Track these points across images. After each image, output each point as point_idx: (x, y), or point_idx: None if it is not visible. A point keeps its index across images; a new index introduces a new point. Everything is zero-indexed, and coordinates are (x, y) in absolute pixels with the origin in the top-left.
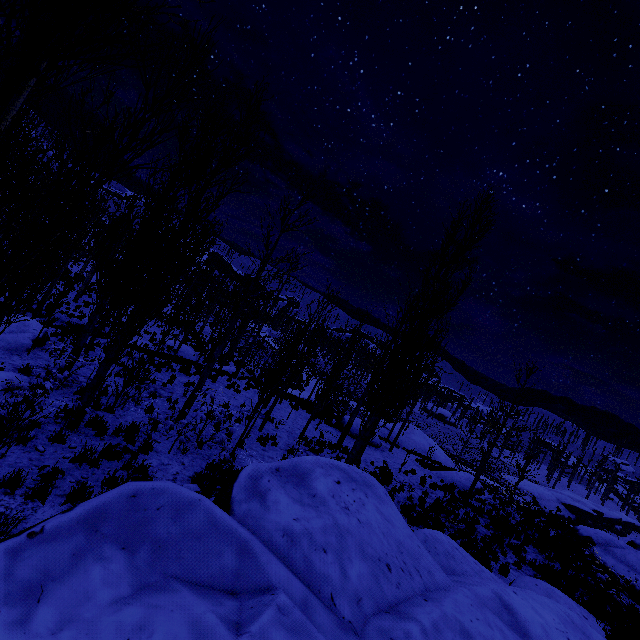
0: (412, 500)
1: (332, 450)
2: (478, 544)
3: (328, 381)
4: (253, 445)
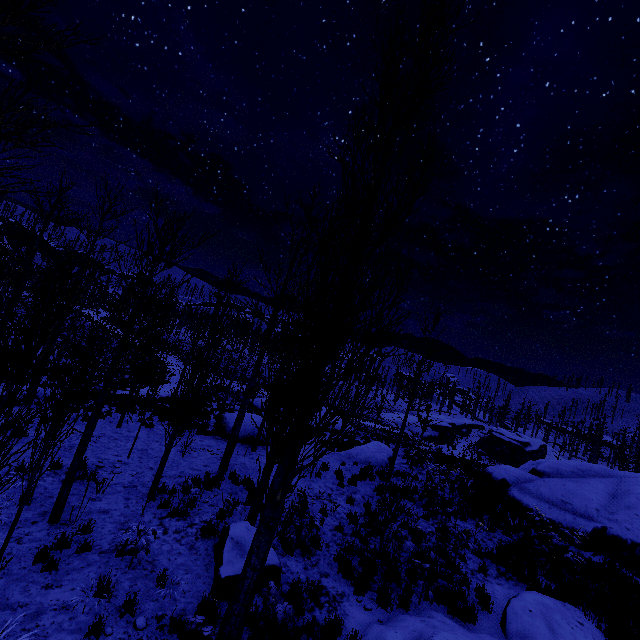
0: (343, 529)
1: (212, 489)
2: (437, 564)
3: (188, 386)
4: (16, 587)
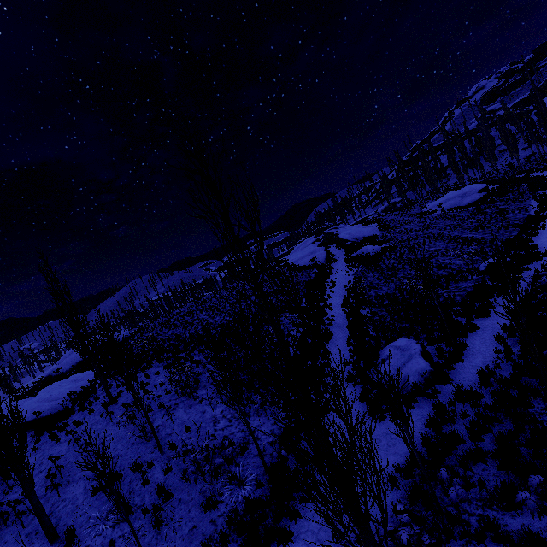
0: None
1: None
2: None
3: None
4: None
